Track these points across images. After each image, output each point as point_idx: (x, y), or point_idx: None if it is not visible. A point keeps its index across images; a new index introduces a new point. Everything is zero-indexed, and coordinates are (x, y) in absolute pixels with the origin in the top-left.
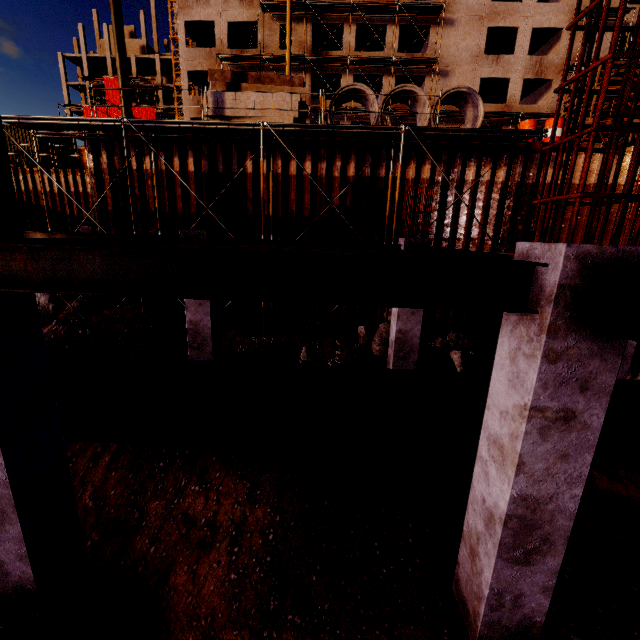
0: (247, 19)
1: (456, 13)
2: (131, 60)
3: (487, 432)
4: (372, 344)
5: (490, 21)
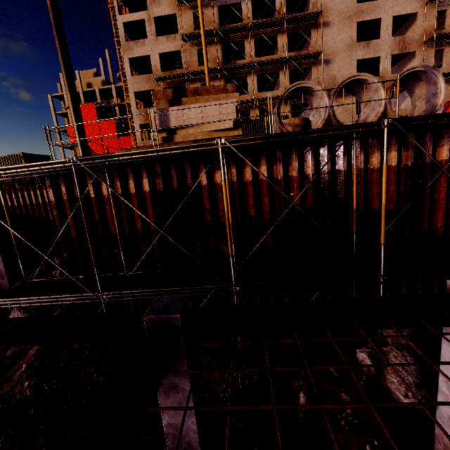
0: (173, 49)
1: (330, 17)
2: (96, 91)
3: None
4: (388, 385)
5: (357, 18)
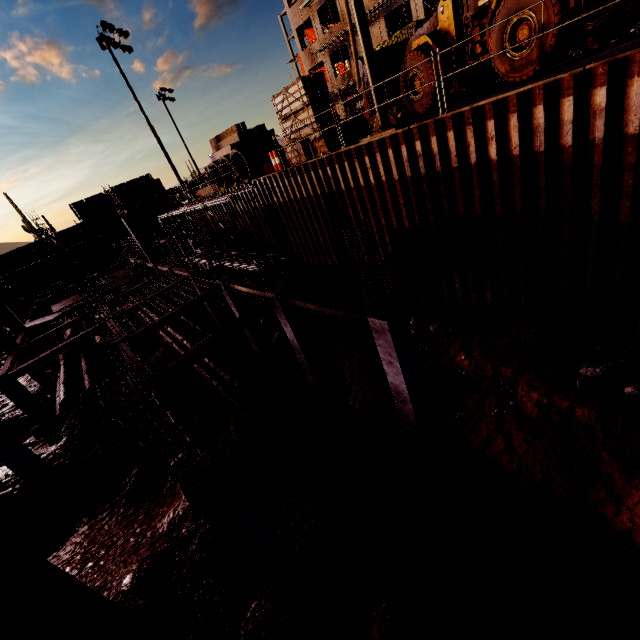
0: None
1: None
2: None
3: None
4: None
5: None
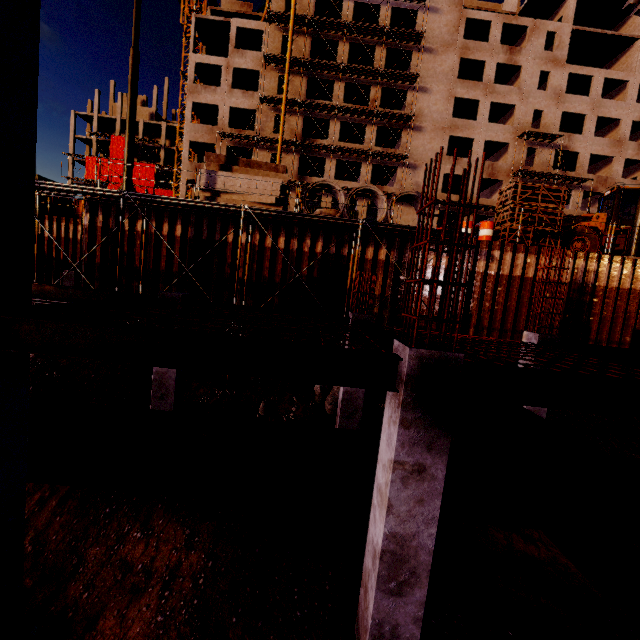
0: (248, 107)
1: (423, 122)
2: (139, 123)
3: (377, 482)
4: (325, 403)
5: (451, 131)
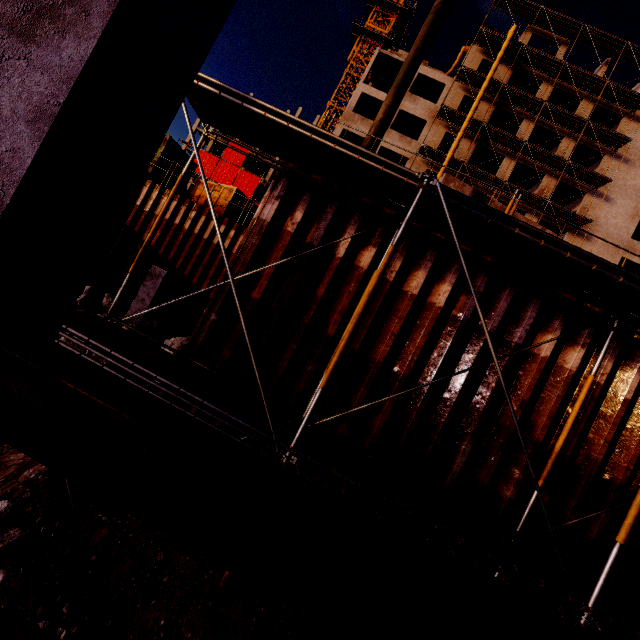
0: (400, 152)
1: (595, 232)
2: None
3: None
4: None
5: (625, 253)
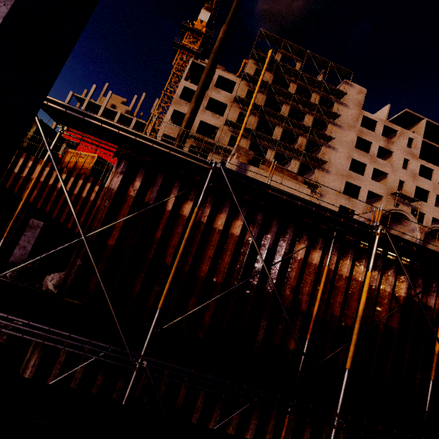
0: (213, 124)
1: (330, 168)
2: (117, 113)
3: None
4: None
5: (347, 178)
